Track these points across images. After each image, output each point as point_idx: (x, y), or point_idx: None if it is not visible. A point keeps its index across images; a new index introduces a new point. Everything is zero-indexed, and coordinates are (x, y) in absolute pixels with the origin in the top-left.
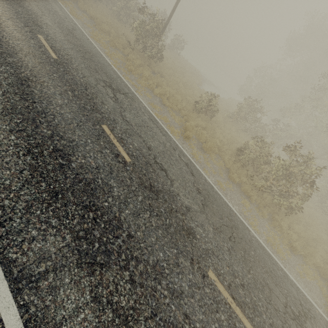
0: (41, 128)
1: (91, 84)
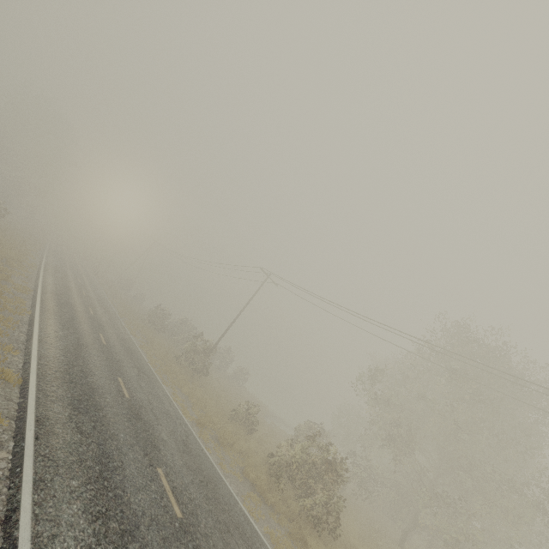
0: (79, 361)
1: (123, 362)
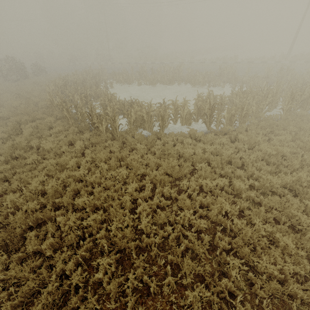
0: None
1: None
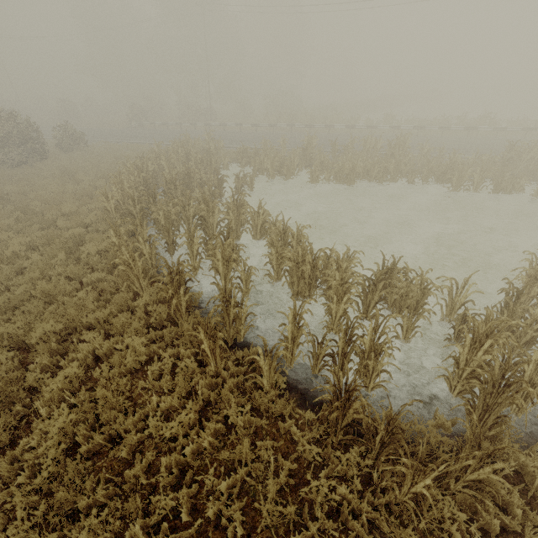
0: None
1: None
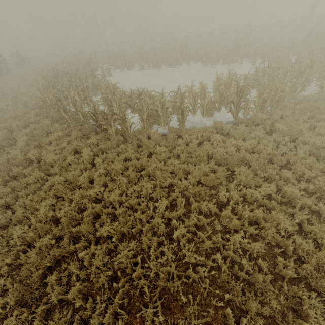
0: None
1: None
